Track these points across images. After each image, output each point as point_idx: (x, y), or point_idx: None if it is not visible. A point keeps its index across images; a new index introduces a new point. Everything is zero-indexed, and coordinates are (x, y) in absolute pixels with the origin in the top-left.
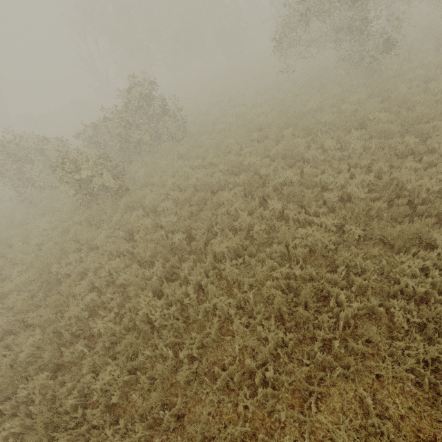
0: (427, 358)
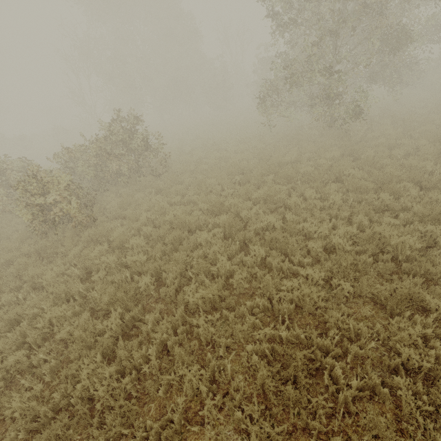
0: None
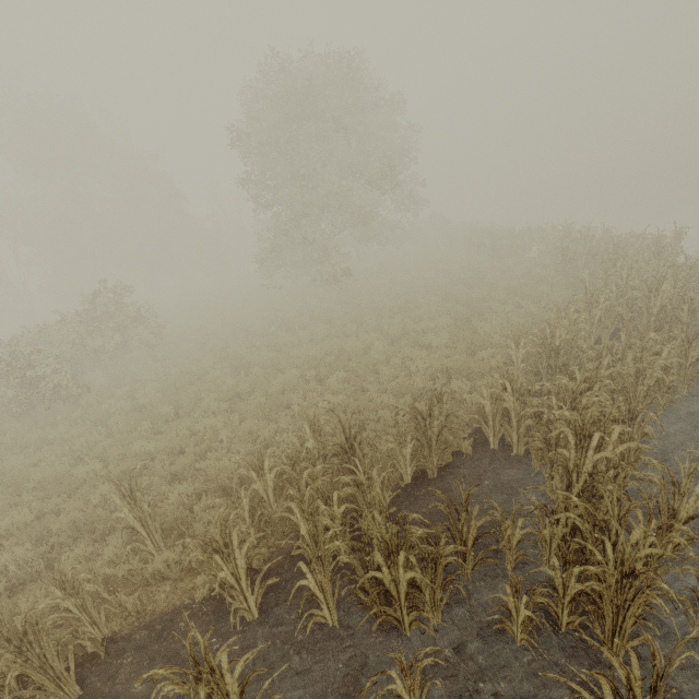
0: (337, 409)
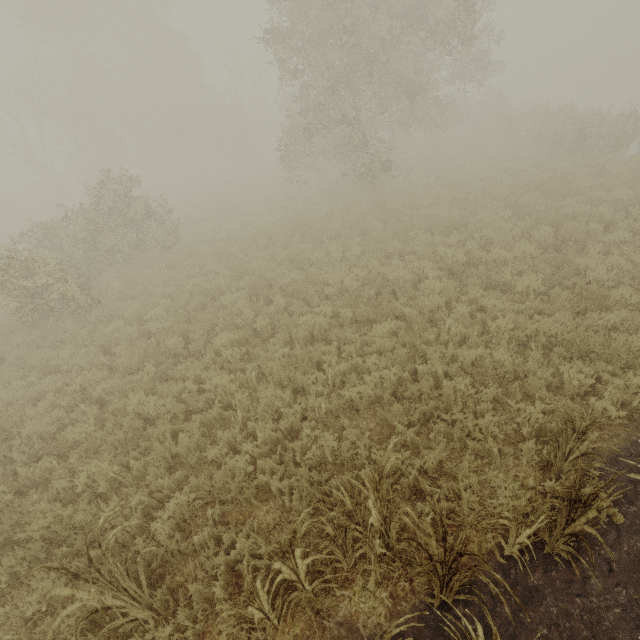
0: (387, 385)
